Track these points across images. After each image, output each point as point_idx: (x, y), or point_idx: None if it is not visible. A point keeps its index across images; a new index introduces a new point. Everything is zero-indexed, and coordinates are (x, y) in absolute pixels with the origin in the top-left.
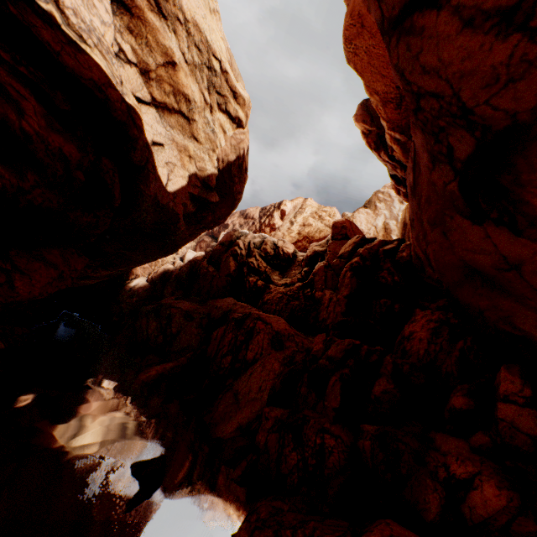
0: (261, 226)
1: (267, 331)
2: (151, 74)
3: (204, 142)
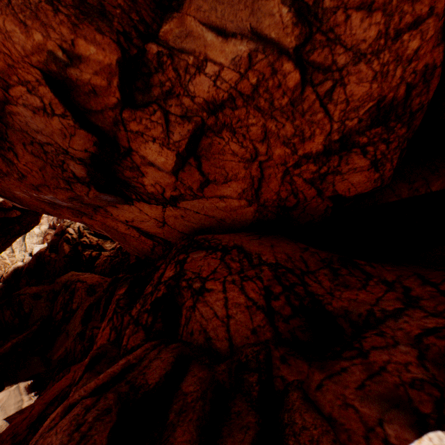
0: None
1: (84, 286)
2: None
3: None
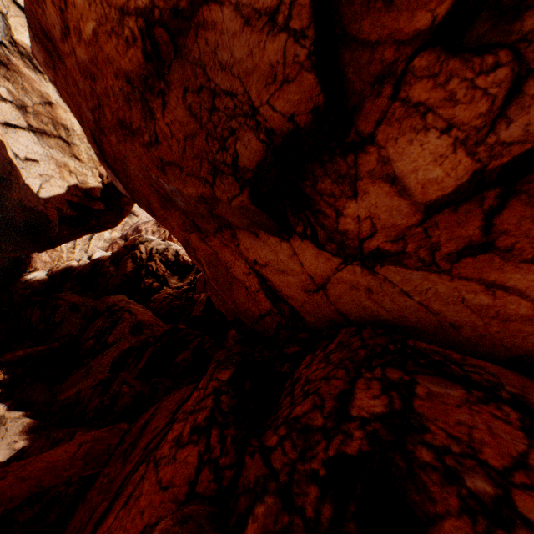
0: (170, 235)
1: (131, 320)
2: (28, 109)
3: (87, 161)
